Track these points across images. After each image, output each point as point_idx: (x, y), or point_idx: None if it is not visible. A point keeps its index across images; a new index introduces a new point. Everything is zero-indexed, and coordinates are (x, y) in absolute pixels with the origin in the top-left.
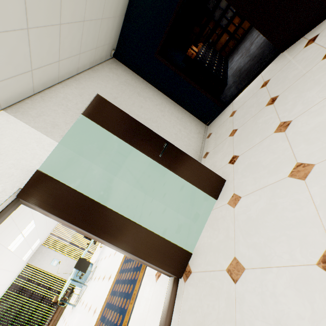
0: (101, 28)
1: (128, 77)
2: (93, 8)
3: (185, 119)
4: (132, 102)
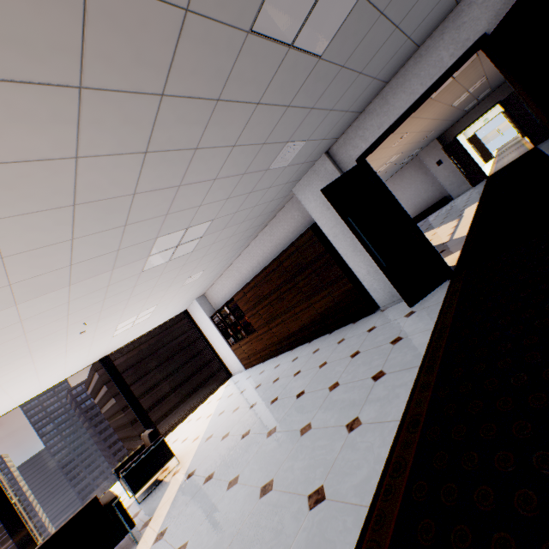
0: None
1: None
2: None
3: None
4: None
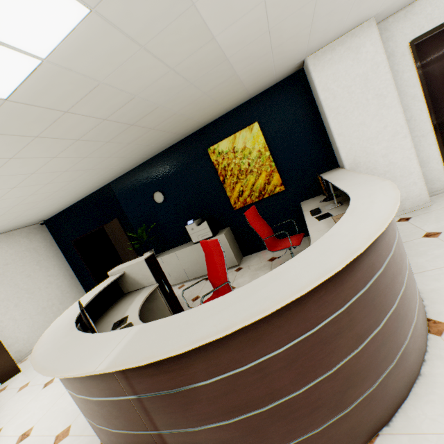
0: (27, 221)
1: (42, 243)
2: (19, 220)
3: (72, 294)
4: (24, 269)
